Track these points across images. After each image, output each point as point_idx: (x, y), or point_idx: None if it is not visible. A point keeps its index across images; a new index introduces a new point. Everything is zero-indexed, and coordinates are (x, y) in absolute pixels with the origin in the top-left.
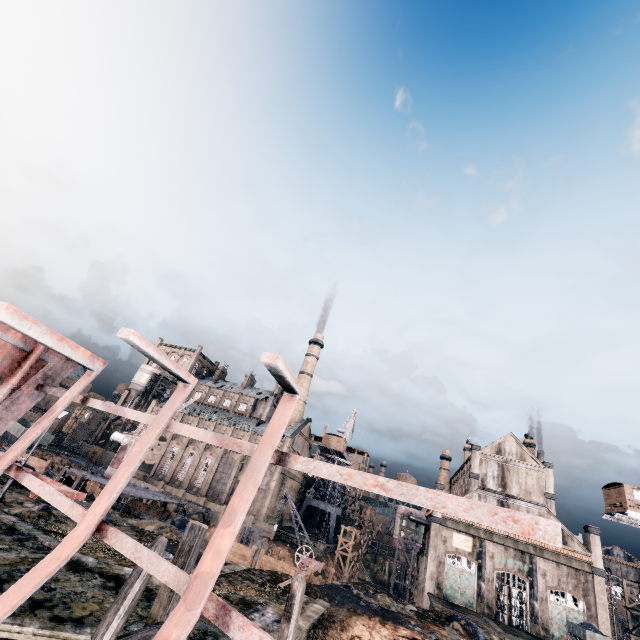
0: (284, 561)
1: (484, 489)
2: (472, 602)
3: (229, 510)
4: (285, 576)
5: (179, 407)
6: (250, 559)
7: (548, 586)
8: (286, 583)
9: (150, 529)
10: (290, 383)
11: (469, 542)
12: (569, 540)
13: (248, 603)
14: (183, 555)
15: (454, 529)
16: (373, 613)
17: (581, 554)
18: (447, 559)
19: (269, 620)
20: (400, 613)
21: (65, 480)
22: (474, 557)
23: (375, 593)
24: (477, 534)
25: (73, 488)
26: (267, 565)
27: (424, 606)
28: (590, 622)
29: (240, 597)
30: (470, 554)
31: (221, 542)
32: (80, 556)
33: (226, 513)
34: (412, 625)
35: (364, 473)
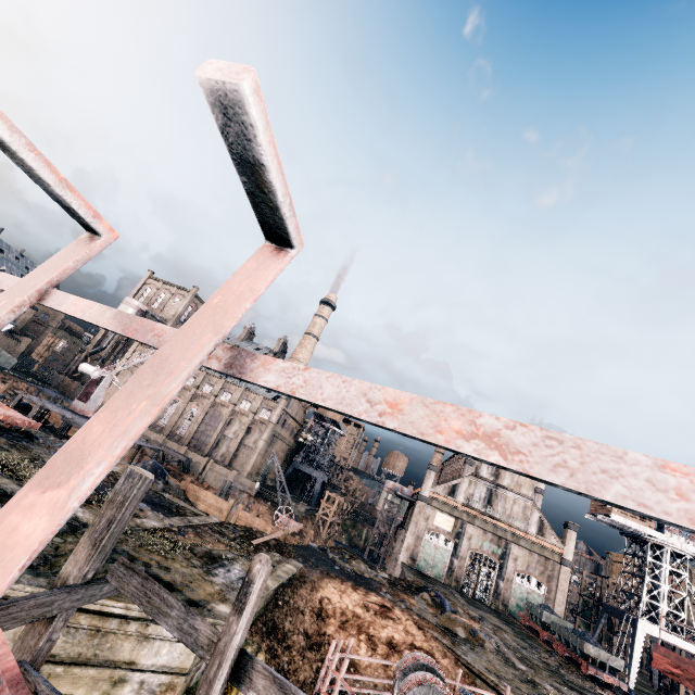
0: (263, 517)
1: (476, 476)
2: (442, 575)
3: (71, 448)
4: (260, 533)
5: (73, 270)
6: (226, 512)
7: (517, 569)
8: (260, 540)
9: (115, 470)
10: (276, 197)
11: (451, 522)
12: (547, 532)
13: (214, 557)
14: (114, 507)
15: (439, 509)
16: (346, 577)
17: (555, 546)
18: (426, 535)
19: (235, 577)
20: (373, 580)
21: (22, 407)
22: (452, 536)
23: (351, 558)
24: (460, 516)
25: (30, 416)
26: (243, 520)
27: (395, 573)
28: (547, 604)
29: (206, 550)
30: (449, 533)
31: (21, 524)
32: (16, 488)
33: (61, 454)
34: (383, 592)
35: (436, 402)
